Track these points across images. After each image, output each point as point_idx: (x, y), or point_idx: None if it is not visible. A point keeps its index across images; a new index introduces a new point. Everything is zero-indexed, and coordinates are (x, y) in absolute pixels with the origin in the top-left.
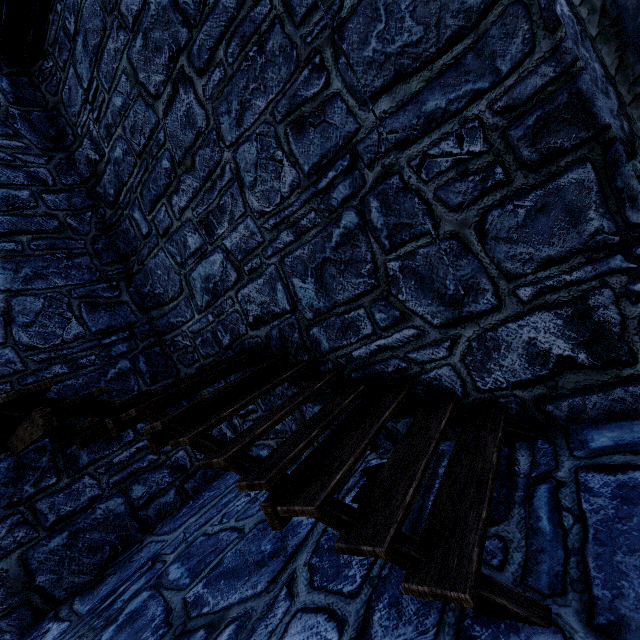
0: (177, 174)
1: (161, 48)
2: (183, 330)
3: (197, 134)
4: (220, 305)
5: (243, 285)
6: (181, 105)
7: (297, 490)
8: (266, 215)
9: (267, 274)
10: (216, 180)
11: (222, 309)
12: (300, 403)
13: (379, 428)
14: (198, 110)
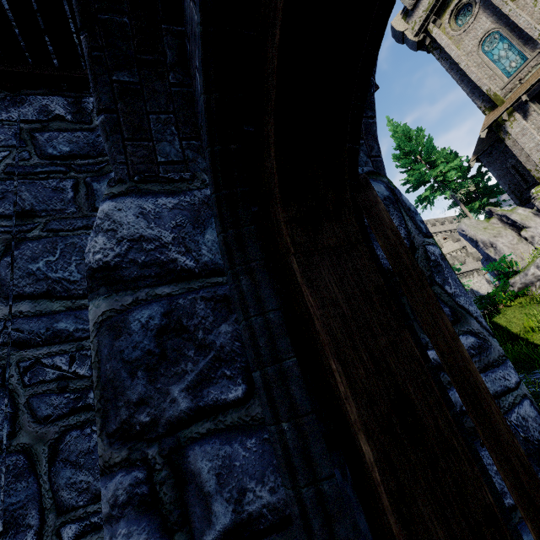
0: None
1: None
2: None
3: None
4: None
5: None
6: None
7: None
8: None
9: None
10: None
11: None
12: None
13: None
14: None
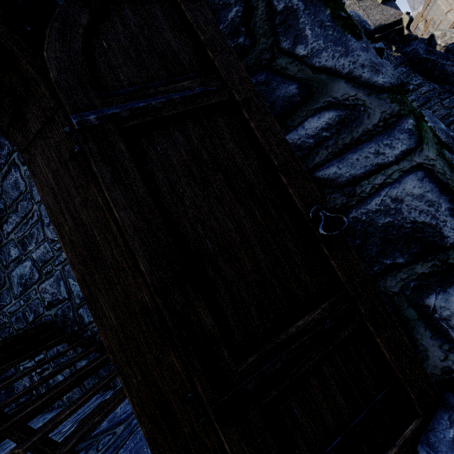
0: (7, 212)
1: (4, 147)
2: (4, 311)
3: (20, 193)
4: (28, 294)
5: (42, 281)
6: (12, 177)
7: (3, 423)
8: (55, 242)
9: (55, 275)
10: (29, 219)
11: (29, 296)
12: (46, 362)
13: (81, 374)
14: (21, 181)
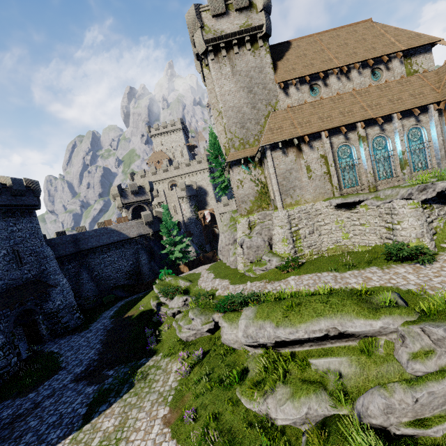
0: None
1: None
2: None
3: None
4: None
5: None
6: None
7: None
8: None
9: None
10: None
11: None
12: None
13: None
14: None
